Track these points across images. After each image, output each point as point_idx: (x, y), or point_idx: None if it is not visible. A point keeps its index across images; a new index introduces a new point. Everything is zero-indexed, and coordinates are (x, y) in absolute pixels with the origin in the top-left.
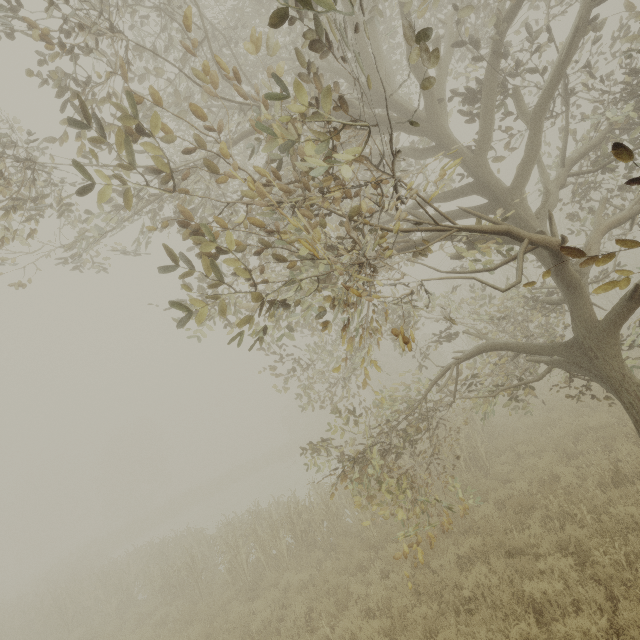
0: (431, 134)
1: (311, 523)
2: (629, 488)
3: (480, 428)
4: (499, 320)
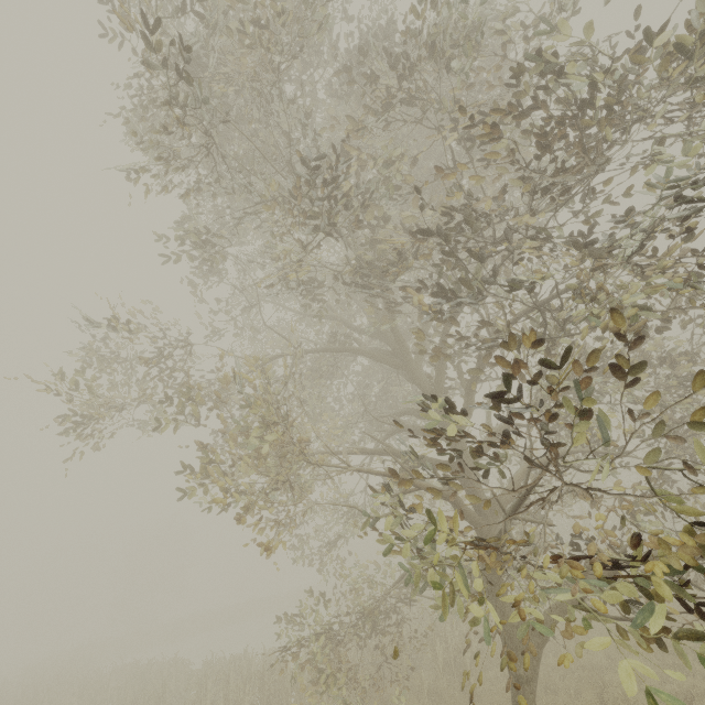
0: (407, 371)
1: (280, 686)
2: None
3: None
4: None
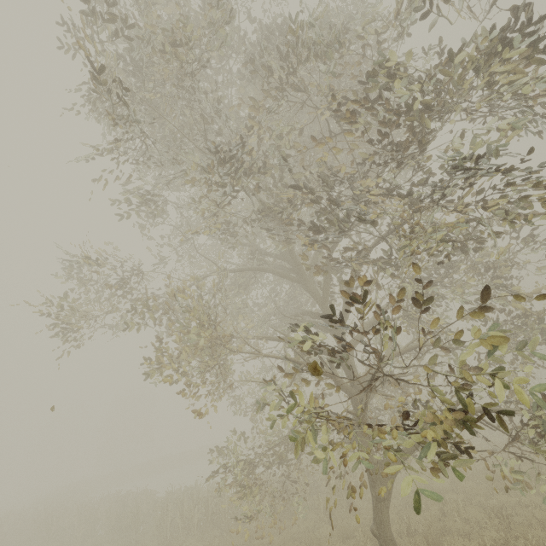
0: (303, 284)
1: (220, 507)
2: (410, 539)
3: None
4: None
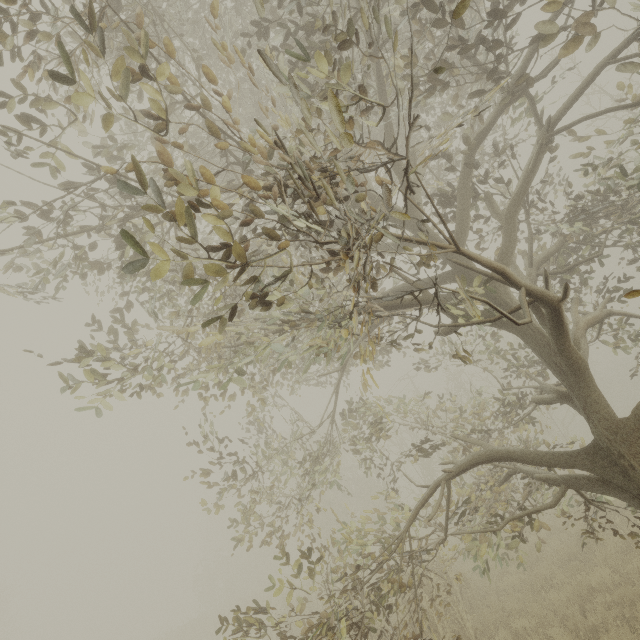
0: (409, 223)
1: None
2: None
3: (458, 591)
4: (479, 433)
